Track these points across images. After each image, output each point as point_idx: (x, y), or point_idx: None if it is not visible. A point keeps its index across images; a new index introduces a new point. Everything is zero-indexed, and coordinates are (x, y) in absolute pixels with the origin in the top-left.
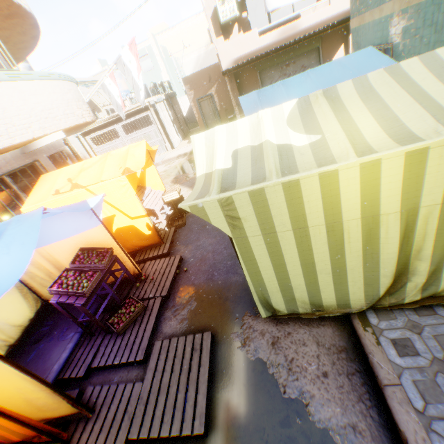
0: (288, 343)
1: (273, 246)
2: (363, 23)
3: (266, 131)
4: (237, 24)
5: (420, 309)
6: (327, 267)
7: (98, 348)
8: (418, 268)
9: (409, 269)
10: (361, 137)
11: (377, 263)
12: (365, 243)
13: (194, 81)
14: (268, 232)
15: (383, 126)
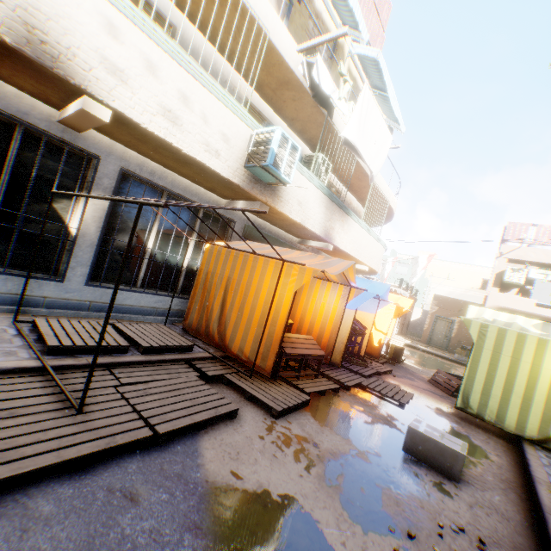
0: (466, 427)
1: (493, 360)
2: None
3: (517, 320)
4: (517, 288)
5: None
6: (520, 392)
7: None
8: None
9: None
10: None
11: None
12: (550, 388)
13: (444, 302)
14: (495, 351)
15: None
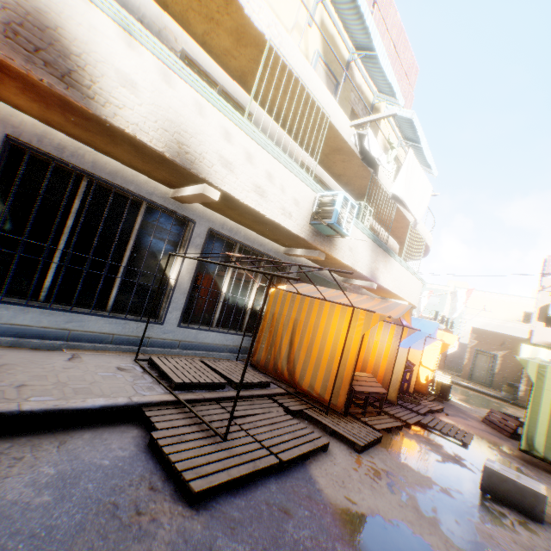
0: (533, 470)
1: None
2: None
3: None
4: None
5: None
6: None
7: None
8: None
9: None
10: None
11: None
12: None
13: (483, 335)
14: None
15: None
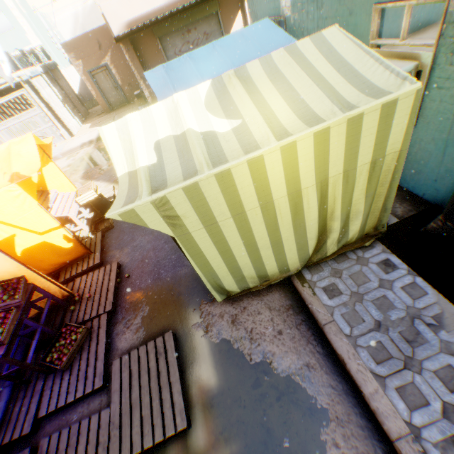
0: (246, 317)
1: (217, 236)
2: None
3: (186, 118)
4: None
5: (338, 257)
6: (267, 243)
7: (41, 394)
8: (334, 226)
9: (328, 229)
10: (277, 119)
11: (305, 230)
12: (294, 216)
13: (79, 48)
14: (209, 224)
15: (293, 108)
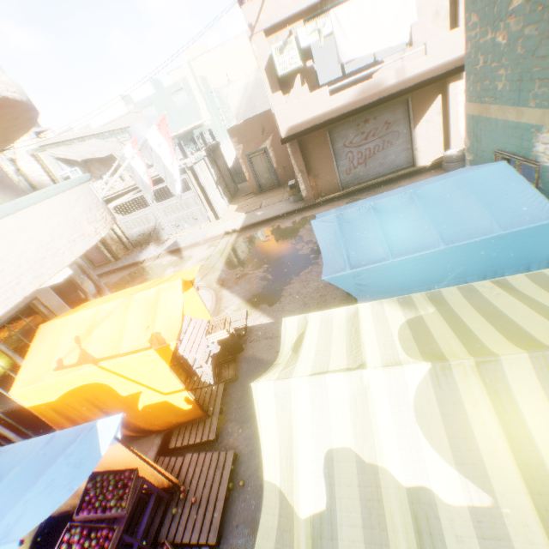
0: None
1: None
2: (486, 115)
3: (383, 439)
4: (300, 75)
5: None
6: None
7: None
8: None
9: None
10: None
11: None
12: None
13: (243, 132)
14: None
15: None
